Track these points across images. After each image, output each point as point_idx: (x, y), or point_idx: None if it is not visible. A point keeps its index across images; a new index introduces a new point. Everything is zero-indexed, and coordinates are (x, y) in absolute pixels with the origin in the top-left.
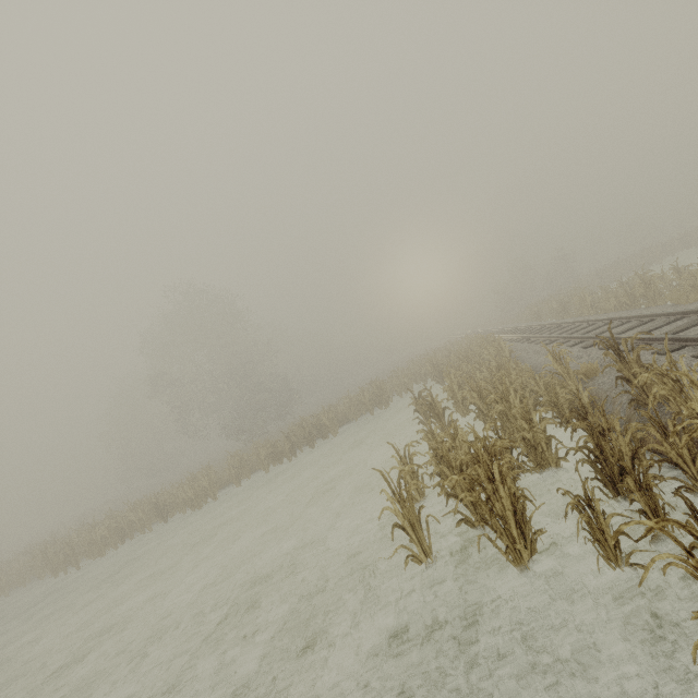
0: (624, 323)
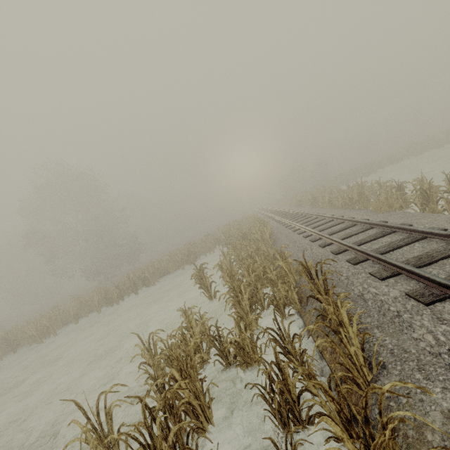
0: (340, 223)
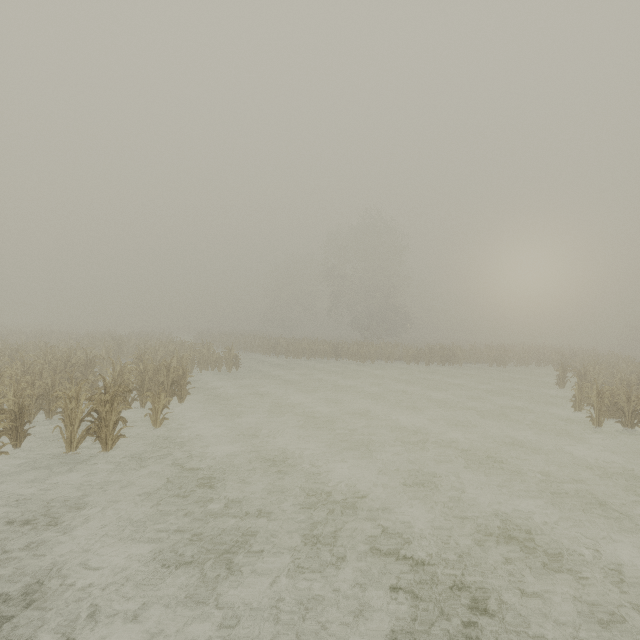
0: None
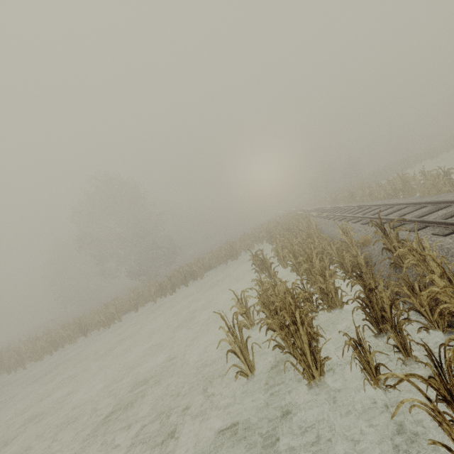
0: (389, 208)
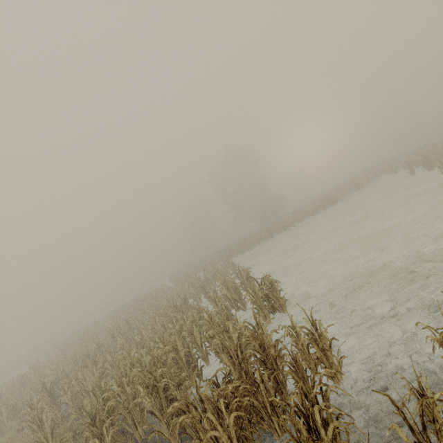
0: None
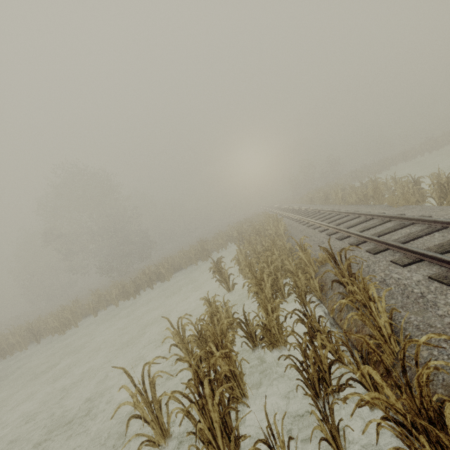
0: (356, 217)
